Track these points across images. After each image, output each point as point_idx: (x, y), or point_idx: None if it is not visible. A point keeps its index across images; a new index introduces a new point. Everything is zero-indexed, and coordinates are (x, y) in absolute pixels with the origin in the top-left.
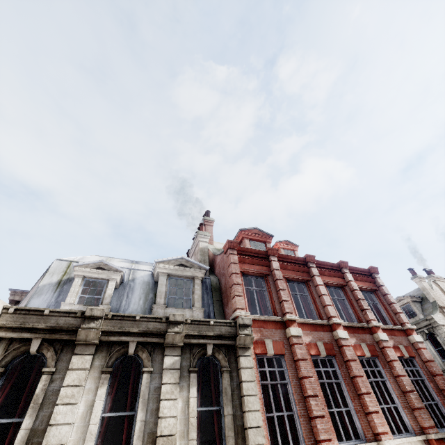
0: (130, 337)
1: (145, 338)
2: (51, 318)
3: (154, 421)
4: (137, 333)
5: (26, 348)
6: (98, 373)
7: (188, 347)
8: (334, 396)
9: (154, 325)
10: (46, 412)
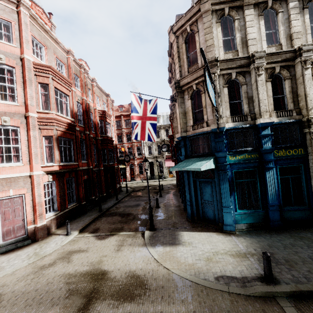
0: None
1: None
2: None
3: (288, 30)
4: None
5: (223, 13)
6: (257, 17)
7: None
8: None
9: None
10: (243, 32)
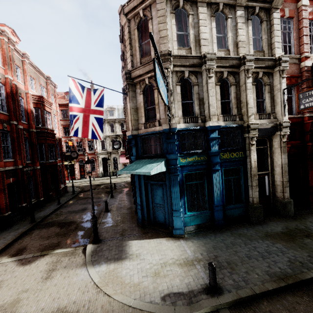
0: None
1: (227, 0)
2: None
3: (235, 38)
4: None
5: (178, 4)
6: (209, 17)
7: (245, 8)
8: (312, 42)
9: None
10: (196, 30)
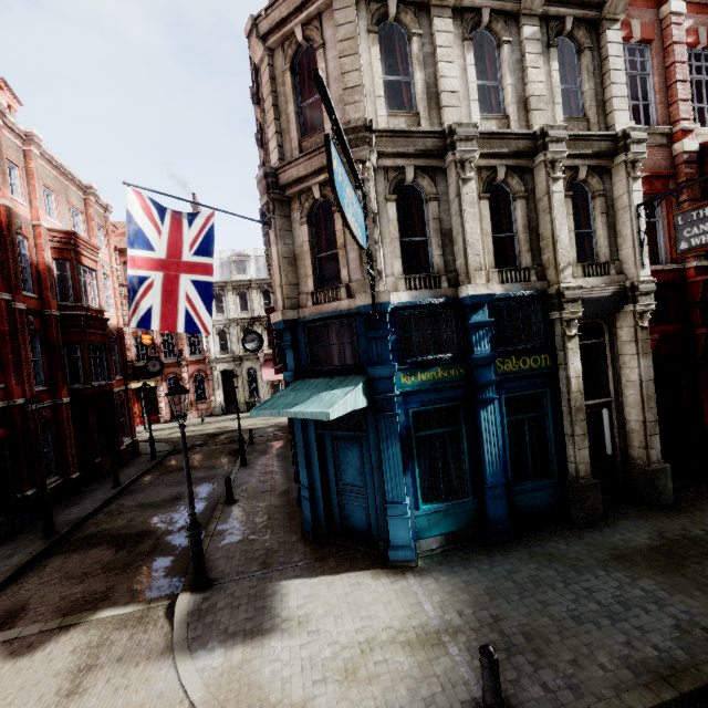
0: (483, 1)
1: (499, 2)
2: None
3: (521, 88)
4: None
5: (384, 12)
6: (460, 42)
7: (542, 21)
8: (697, 97)
9: None
10: (430, 71)
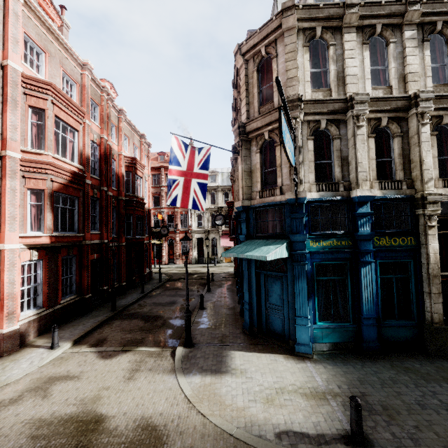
0: (377, 20)
1: (388, 19)
2: (324, 10)
3: (402, 69)
4: (382, 16)
5: (313, 34)
6: (360, 45)
7: (419, 26)
8: None
9: (395, 8)
10: (339, 64)
